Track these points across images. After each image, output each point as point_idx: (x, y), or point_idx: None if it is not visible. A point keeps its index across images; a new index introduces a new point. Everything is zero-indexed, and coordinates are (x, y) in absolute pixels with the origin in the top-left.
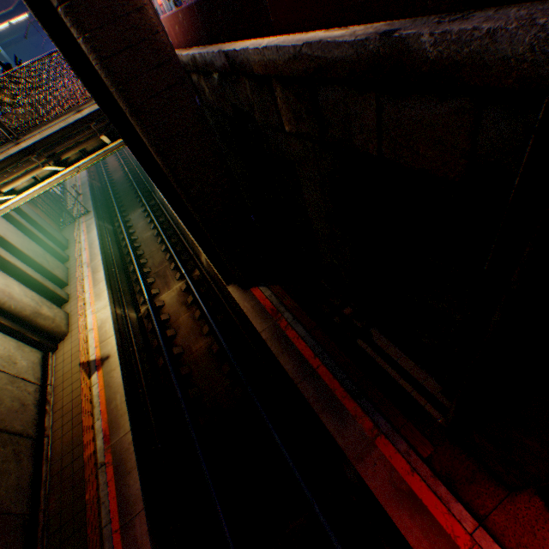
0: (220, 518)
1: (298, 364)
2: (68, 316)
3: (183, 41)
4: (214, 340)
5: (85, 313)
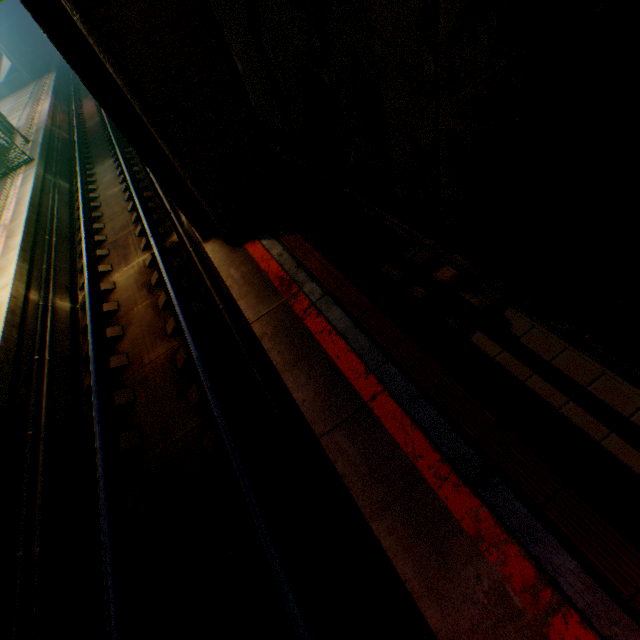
0: None
1: (326, 390)
2: None
3: None
4: (182, 344)
5: None
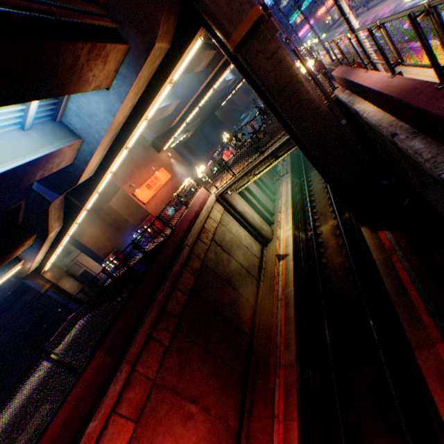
0: (327, 345)
1: (394, 284)
2: (272, 231)
3: (341, 86)
4: (346, 260)
5: (279, 231)
